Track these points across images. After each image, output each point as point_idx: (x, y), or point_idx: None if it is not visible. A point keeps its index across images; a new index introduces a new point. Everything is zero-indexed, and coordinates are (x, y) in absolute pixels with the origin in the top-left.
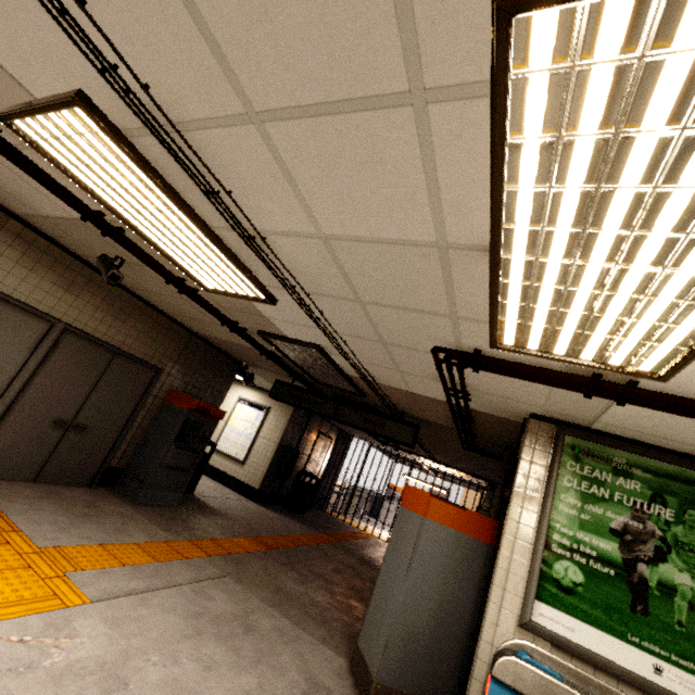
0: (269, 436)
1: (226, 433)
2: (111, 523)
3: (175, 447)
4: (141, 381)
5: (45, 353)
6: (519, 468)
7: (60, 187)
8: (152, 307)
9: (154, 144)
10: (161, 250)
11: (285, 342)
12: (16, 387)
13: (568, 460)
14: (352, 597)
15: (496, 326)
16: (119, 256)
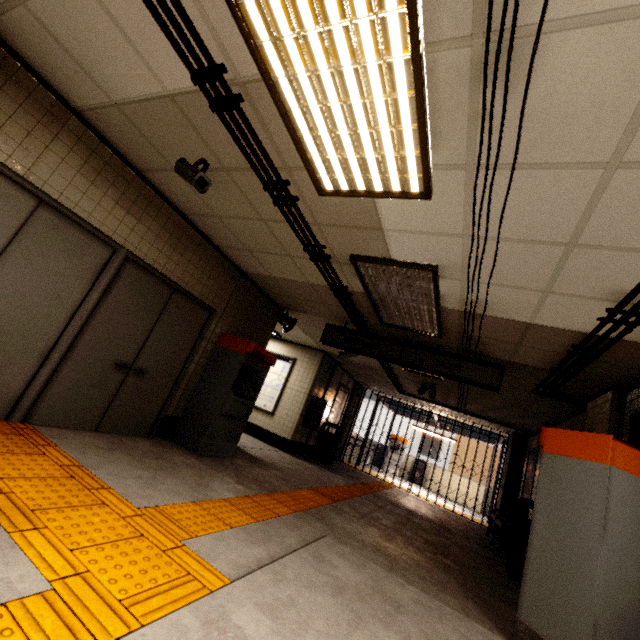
0: (298, 386)
1: None
2: (189, 477)
3: (233, 394)
4: (196, 323)
5: (106, 283)
6: None
7: (183, 11)
8: (207, 241)
9: None
10: (291, 124)
11: (388, 265)
12: (78, 321)
13: None
14: (437, 553)
15: None
16: (204, 159)
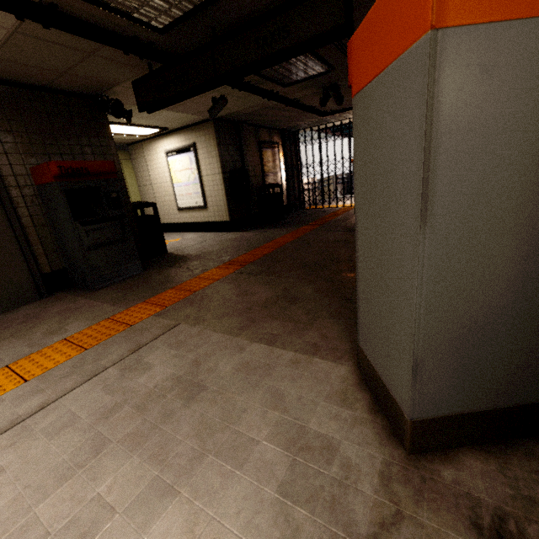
0: (210, 170)
1: (177, 191)
2: (45, 328)
3: (81, 226)
4: None
5: None
6: None
7: None
8: None
9: None
10: None
11: None
12: None
13: None
14: (343, 271)
15: None
16: None
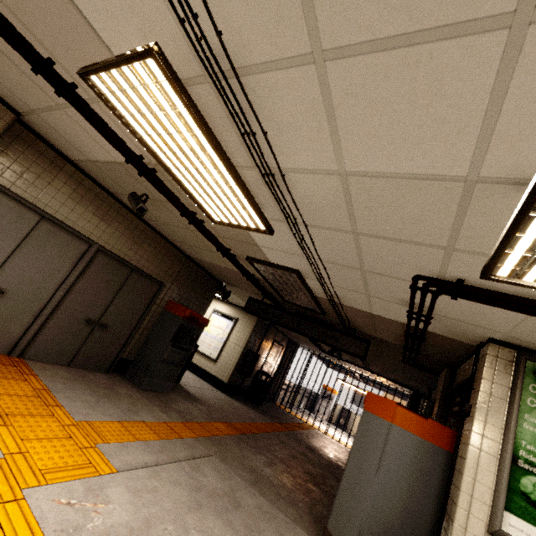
0: (237, 341)
1: (203, 337)
2: (124, 404)
3: (171, 346)
4: (149, 293)
5: (83, 267)
6: (481, 386)
7: (114, 134)
8: (161, 236)
9: (208, 91)
10: (184, 187)
11: (268, 267)
12: (62, 292)
13: (530, 383)
14: (309, 481)
15: (500, 257)
16: (146, 194)
